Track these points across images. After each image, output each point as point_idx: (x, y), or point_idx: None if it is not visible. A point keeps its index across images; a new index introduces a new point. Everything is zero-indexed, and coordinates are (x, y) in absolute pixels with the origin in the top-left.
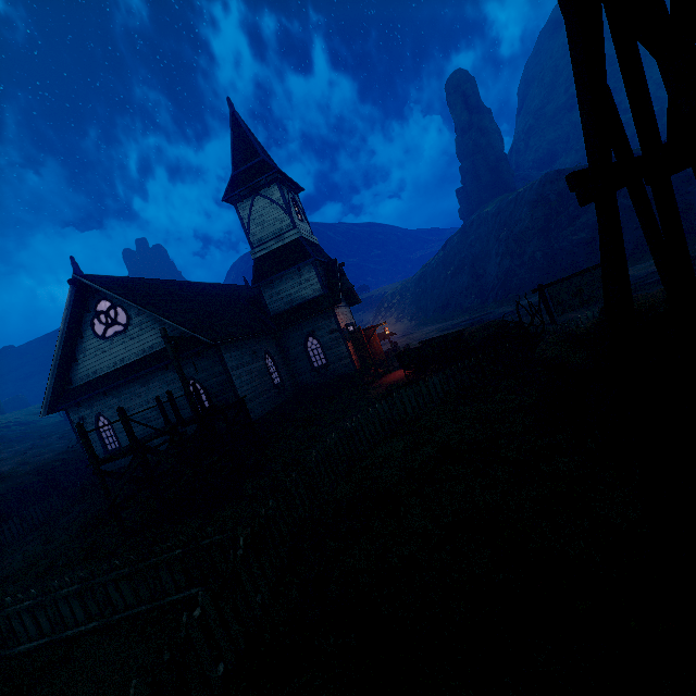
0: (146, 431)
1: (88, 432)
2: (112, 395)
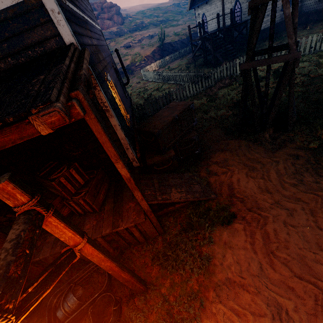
0: (216, 26)
1: (190, 29)
2: (209, 4)
